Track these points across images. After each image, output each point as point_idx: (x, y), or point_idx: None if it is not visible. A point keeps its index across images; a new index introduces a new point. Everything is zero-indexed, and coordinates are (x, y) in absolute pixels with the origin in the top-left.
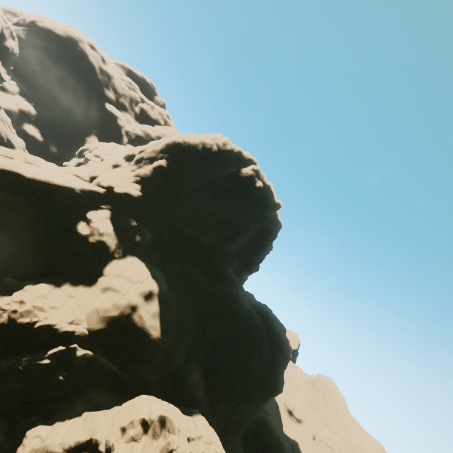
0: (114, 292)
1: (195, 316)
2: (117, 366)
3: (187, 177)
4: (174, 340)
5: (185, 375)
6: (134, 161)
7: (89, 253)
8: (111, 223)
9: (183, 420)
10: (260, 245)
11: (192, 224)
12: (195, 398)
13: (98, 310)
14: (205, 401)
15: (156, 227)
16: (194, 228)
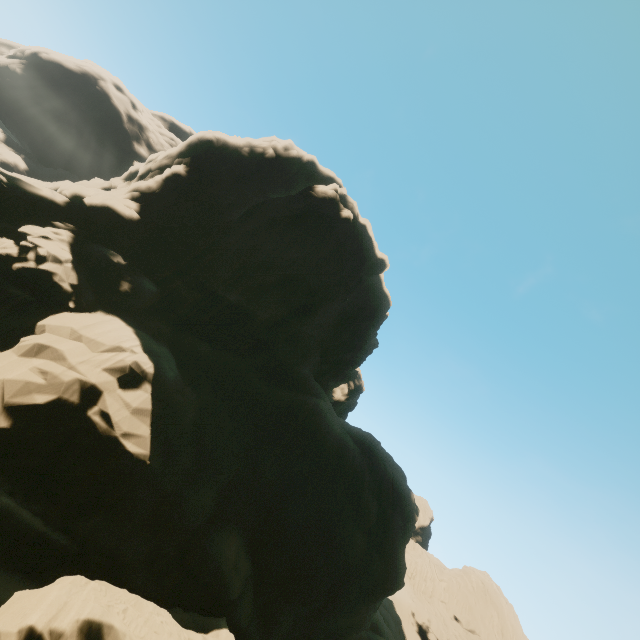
0: (48, 363)
1: (235, 439)
2: (46, 521)
3: (225, 199)
4: (186, 477)
5: (206, 548)
6: (137, 178)
7: (17, 299)
8: (70, 251)
9: (168, 638)
10: (357, 333)
11: (235, 283)
12: (225, 595)
13: (2, 392)
14: (247, 603)
15: (169, 280)
16: (239, 292)
